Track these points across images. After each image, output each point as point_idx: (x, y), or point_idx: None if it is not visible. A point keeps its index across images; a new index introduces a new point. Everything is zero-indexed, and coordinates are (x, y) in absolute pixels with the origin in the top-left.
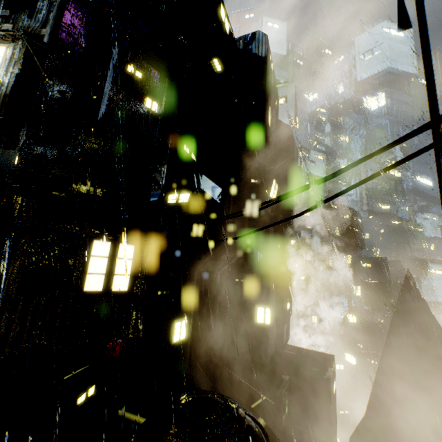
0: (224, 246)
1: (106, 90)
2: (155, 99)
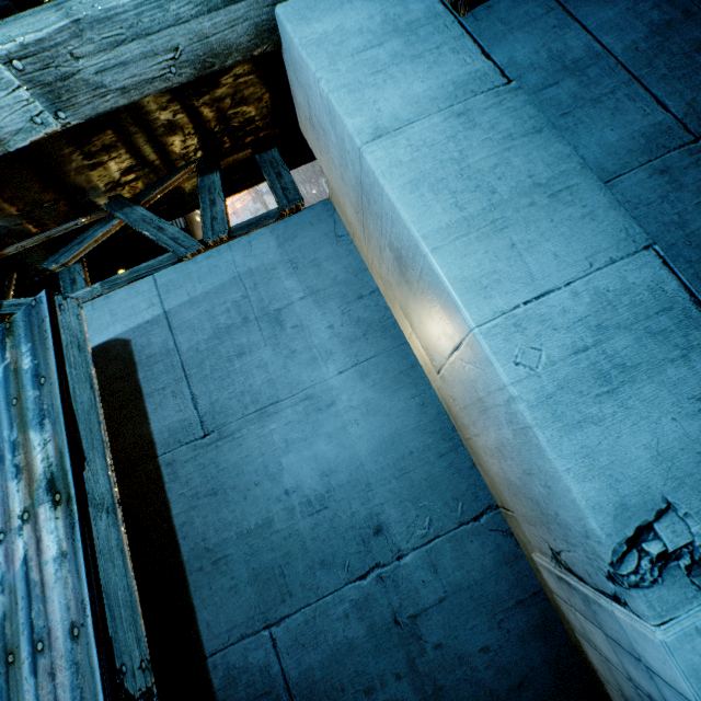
0: None
1: None
2: None
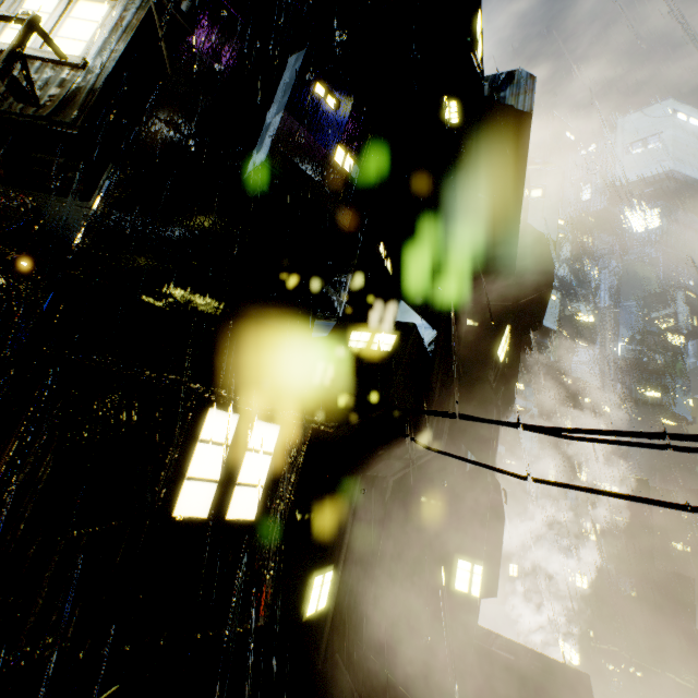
0: (420, 438)
1: (272, 120)
2: (351, 150)
